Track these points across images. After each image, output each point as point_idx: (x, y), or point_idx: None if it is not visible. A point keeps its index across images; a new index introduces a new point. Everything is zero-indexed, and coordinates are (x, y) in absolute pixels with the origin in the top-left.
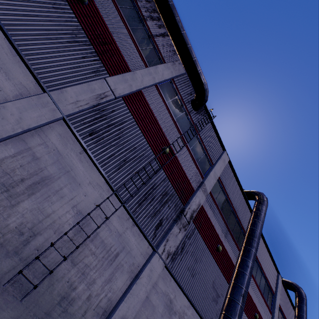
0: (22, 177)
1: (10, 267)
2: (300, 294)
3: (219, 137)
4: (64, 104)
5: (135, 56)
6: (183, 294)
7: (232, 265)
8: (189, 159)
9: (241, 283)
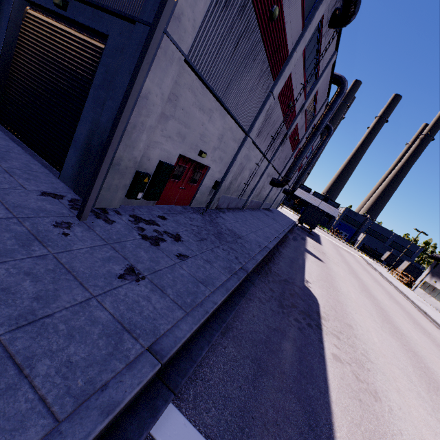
0: (238, 173)
1: (236, 194)
2: (330, 133)
3: (338, 39)
4: (253, 135)
5: (297, 26)
6: (273, 169)
7: (298, 141)
8: (302, 93)
9: (302, 158)
